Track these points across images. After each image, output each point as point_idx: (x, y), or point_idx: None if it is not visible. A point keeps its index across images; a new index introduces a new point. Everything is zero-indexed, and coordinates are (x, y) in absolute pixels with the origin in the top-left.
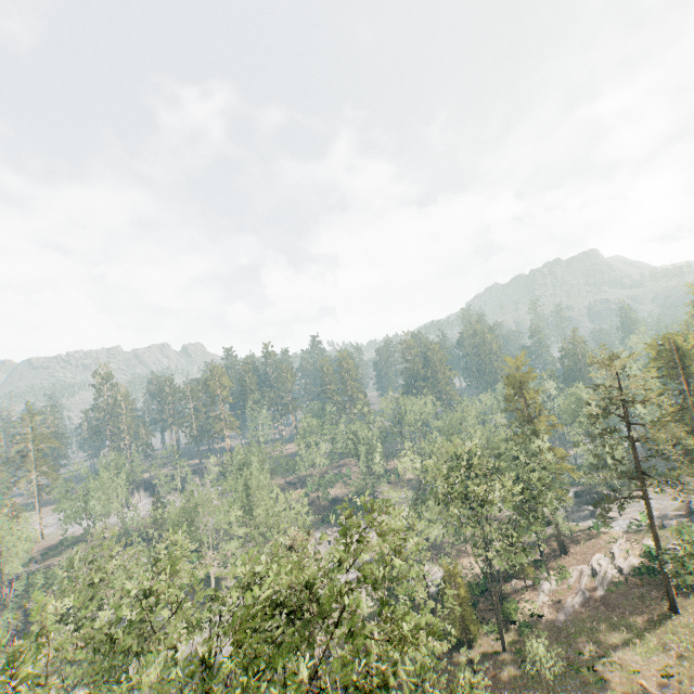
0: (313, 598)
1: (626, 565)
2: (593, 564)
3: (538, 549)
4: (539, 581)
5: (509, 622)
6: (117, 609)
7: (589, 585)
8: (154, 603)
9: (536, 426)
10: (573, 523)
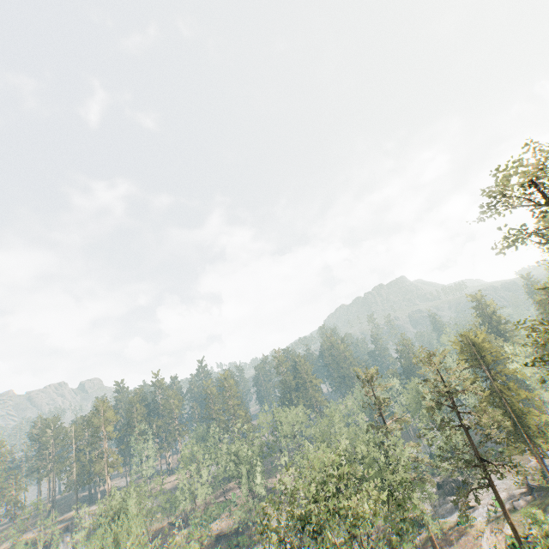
0: None
1: None
2: None
3: None
4: None
5: None
6: None
7: None
8: None
9: (388, 424)
10: (442, 518)
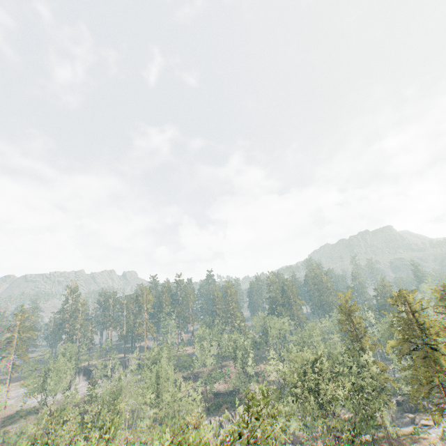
0: None
1: None
2: None
3: None
4: None
5: None
6: None
7: None
8: None
9: (362, 344)
10: (398, 427)
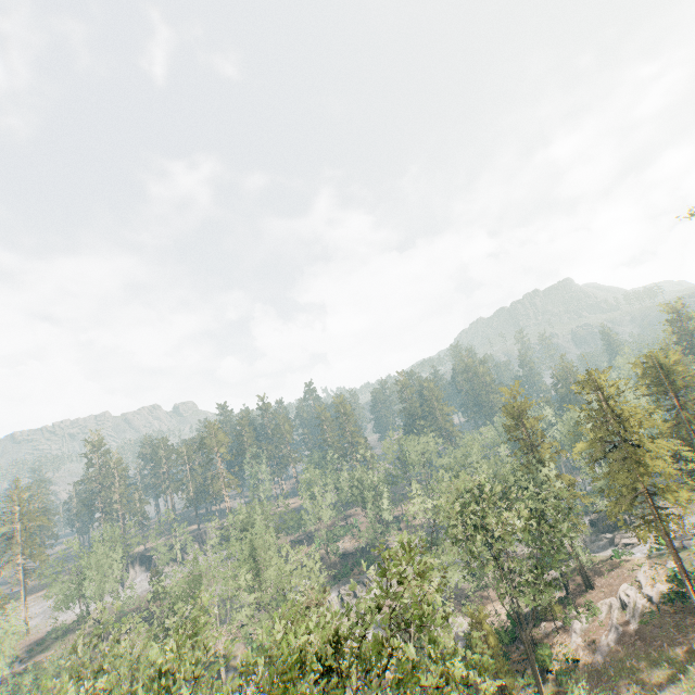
0: (341, 655)
1: (654, 593)
2: (621, 595)
3: (562, 585)
4: (569, 621)
5: (545, 671)
6: (132, 693)
7: (620, 619)
8: (163, 689)
9: (540, 454)
10: (593, 554)
